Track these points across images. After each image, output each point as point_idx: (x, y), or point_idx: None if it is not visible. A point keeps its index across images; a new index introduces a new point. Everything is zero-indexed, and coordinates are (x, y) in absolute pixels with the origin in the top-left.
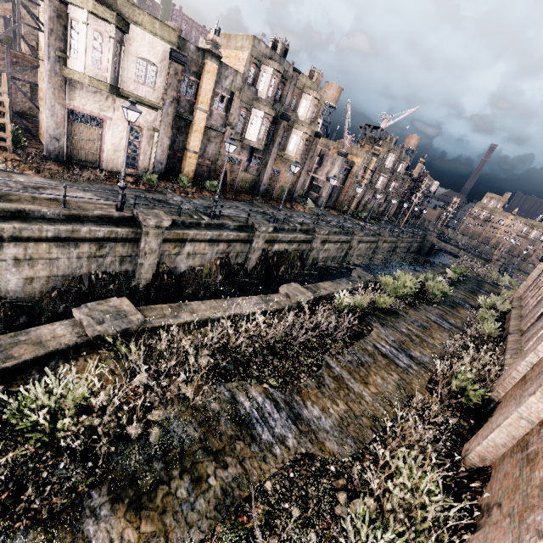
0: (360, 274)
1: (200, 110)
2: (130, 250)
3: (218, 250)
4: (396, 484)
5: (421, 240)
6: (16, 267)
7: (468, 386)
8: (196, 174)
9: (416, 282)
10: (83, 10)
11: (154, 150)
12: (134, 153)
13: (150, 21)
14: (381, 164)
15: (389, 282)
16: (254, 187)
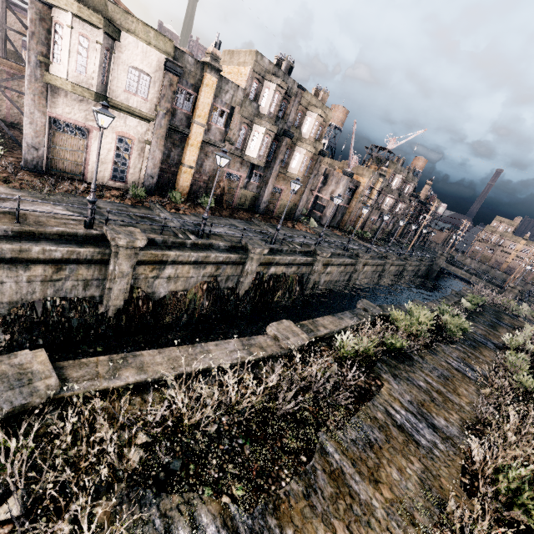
0: (366, 306)
1: (197, 124)
2: (96, 273)
3: (205, 273)
4: None
5: (429, 263)
6: None
7: (524, 491)
8: (192, 189)
9: (431, 316)
10: (68, 13)
11: (145, 163)
12: (123, 166)
13: (144, 30)
14: (387, 184)
15: (400, 317)
16: (253, 205)
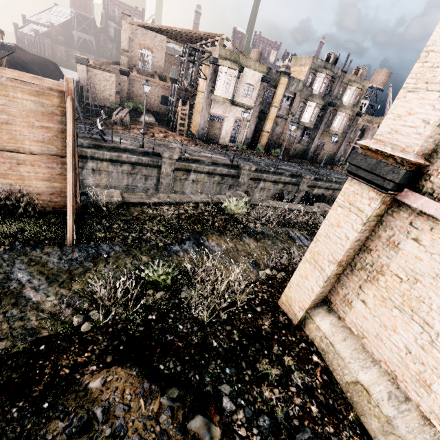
0: None
1: (274, 107)
2: (234, 182)
3: (277, 188)
4: None
5: None
6: (192, 184)
7: None
8: (266, 145)
9: None
10: (225, 67)
11: (246, 132)
12: (235, 135)
13: (254, 64)
14: None
15: None
16: (303, 154)
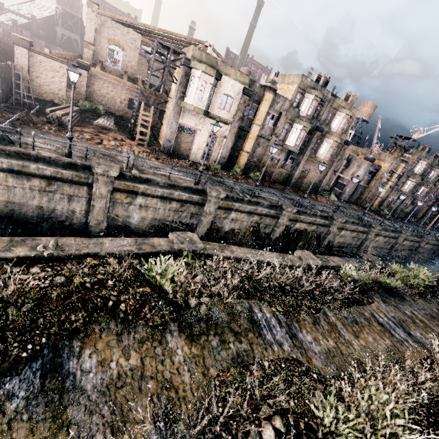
0: (370, 258)
1: (256, 125)
2: (197, 210)
3: (252, 220)
4: (364, 396)
5: None
6: (139, 210)
7: None
8: (245, 167)
9: (431, 276)
10: (199, 71)
11: (221, 150)
12: (209, 151)
13: (234, 72)
14: (409, 169)
15: (399, 269)
16: (286, 180)
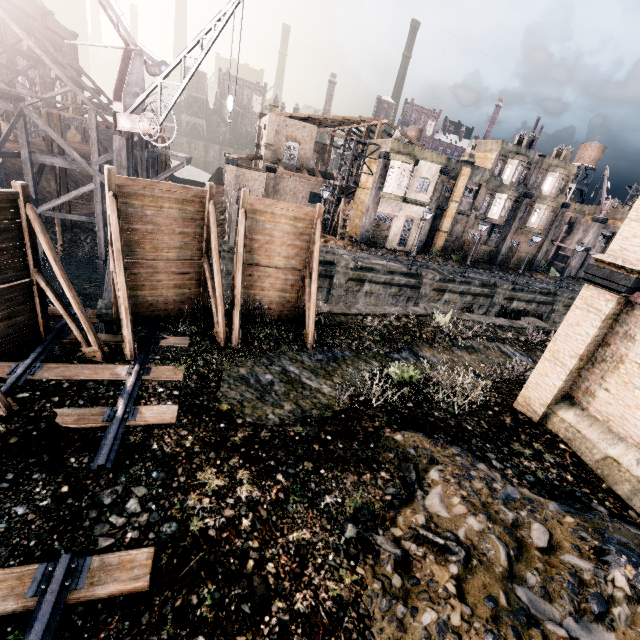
0: None
1: (453, 202)
2: (413, 294)
3: (465, 301)
4: None
5: None
6: (364, 297)
7: None
8: (442, 248)
9: None
10: (398, 161)
11: (418, 233)
12: (405, 236)
13: (431, 155)
14: None
15: None
16: (491, 258)
